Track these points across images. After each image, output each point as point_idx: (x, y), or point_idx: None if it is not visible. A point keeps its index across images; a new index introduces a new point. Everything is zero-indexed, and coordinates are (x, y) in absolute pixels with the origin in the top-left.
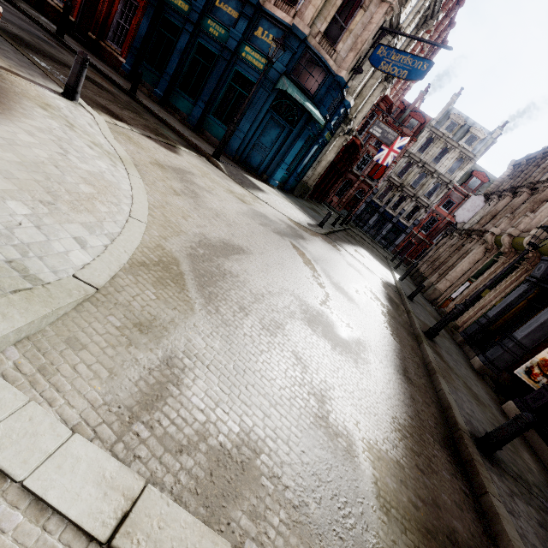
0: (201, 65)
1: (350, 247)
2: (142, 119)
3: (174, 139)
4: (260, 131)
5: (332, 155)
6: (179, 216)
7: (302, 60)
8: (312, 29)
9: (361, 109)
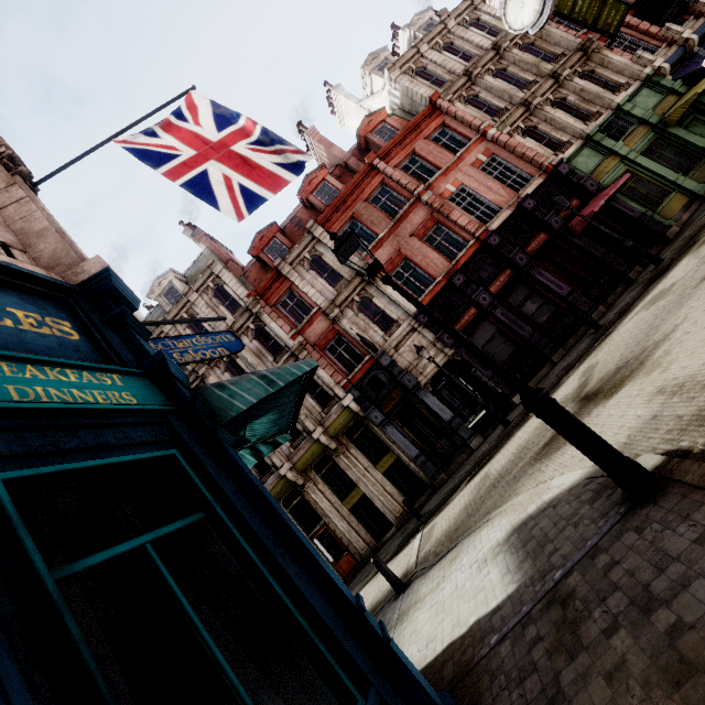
0: None
1: None
2: None
3: None
4: None
5: None
6: None
7: None
8: None
9: None
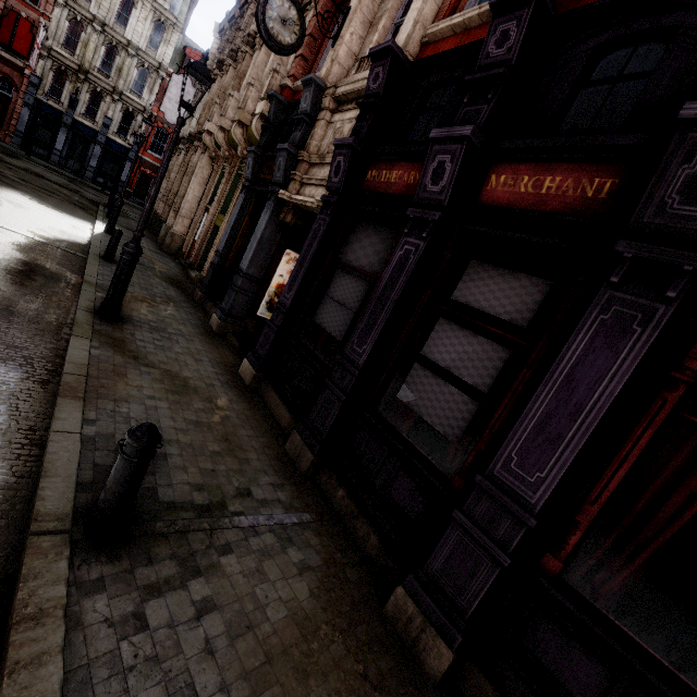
0: None
1: None
2: None
3: None
4: None
5: None
6: None
7: None
8: None
9: None
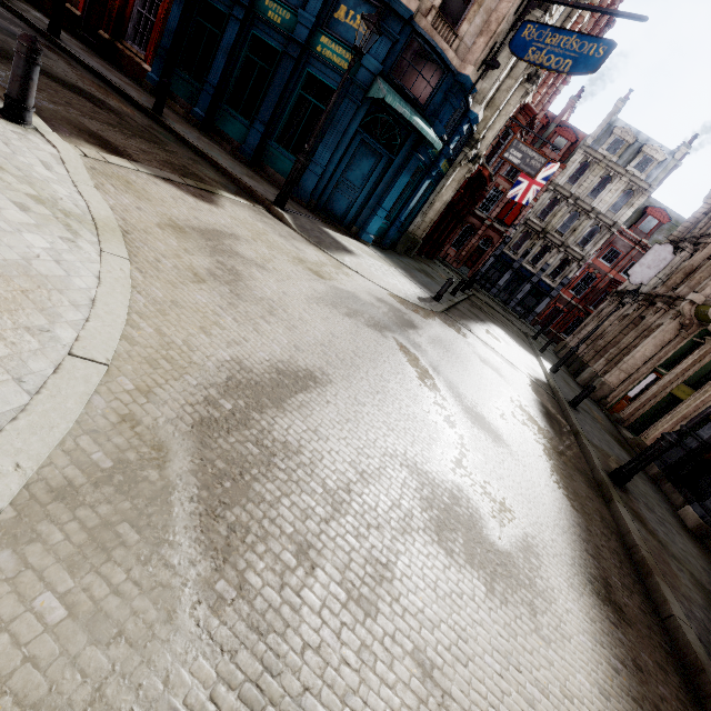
0: (260, 70)
1: (479, 326)
2: (163, 151)
3: (213, 181)
4: (346, 163)
5: (450, 193)
6: (193, 327)
7: (406, 54)
8: (422, 3)
9: (492, 124)
